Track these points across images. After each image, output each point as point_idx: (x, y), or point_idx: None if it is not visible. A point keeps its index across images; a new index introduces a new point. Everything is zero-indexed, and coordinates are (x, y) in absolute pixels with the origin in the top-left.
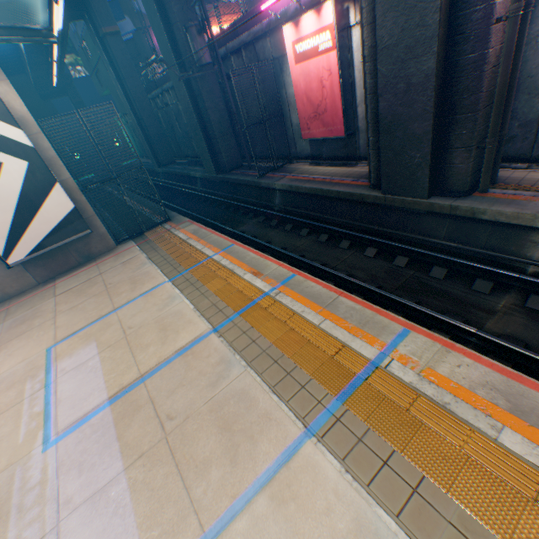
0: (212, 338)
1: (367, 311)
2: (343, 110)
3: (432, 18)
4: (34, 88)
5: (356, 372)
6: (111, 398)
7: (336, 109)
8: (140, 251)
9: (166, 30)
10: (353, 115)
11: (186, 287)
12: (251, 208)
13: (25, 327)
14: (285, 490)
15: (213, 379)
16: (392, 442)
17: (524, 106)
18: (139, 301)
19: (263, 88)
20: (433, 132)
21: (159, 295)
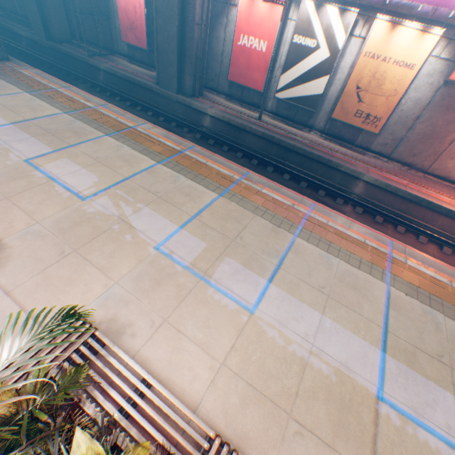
0: (65, 115)
1: (136, 119)
2: (147, 34)
3: (176, 10)
4: None
5: (126, 128)
6: (12, 124)
7: (144, 31)
8: None
9: None
10: (154, 40)
11: (42, 98)
12: (81, 77)
13: None
14: (98, 142)
15: (68, 124)
16: (132, 139)
17: (216, 67)
18: (8, 97)
19: None
20: (178, 63)
21: (23, 97)
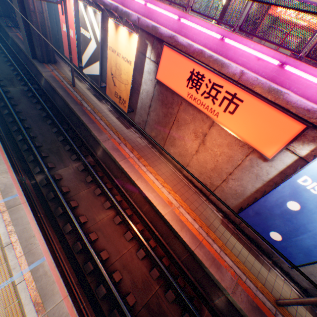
0: None
1: None
2: None
3: None
4: None
5: None
6: None
7: None
8: None
9: None
10: None
11: None
12: None
13: None
14: None
15: None
16: None
17: None
18: None
19: None
20: (28, 37)
21: None
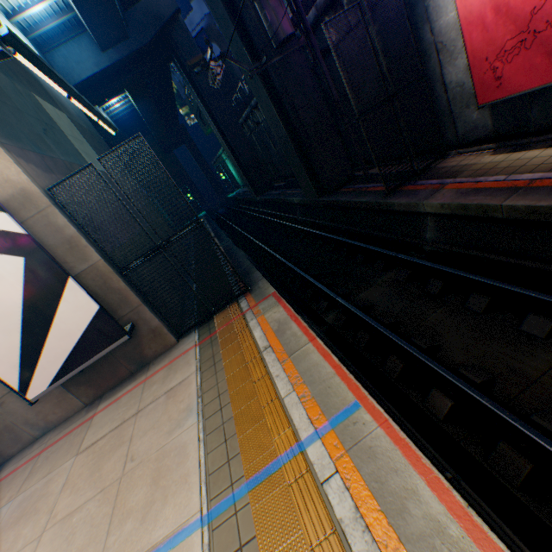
0: None
1: None
2: None
3: None
4: (157, 145)
5: None
6: None
7: None
8: (195, 364)
9: (231, 17)
10: None
11: None
12: (377, 251)
13: (11, 539)
14: None
15: None
16: None
17: None
18: None
19: (381, 42)
20: None
21: None
